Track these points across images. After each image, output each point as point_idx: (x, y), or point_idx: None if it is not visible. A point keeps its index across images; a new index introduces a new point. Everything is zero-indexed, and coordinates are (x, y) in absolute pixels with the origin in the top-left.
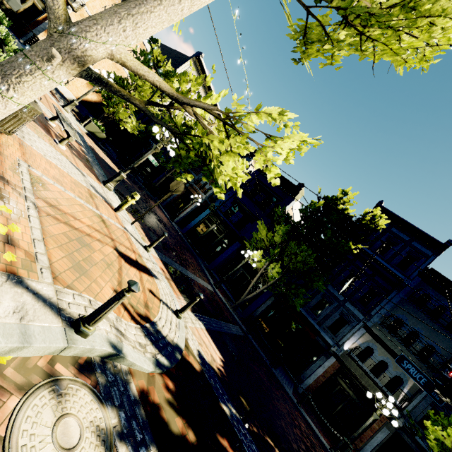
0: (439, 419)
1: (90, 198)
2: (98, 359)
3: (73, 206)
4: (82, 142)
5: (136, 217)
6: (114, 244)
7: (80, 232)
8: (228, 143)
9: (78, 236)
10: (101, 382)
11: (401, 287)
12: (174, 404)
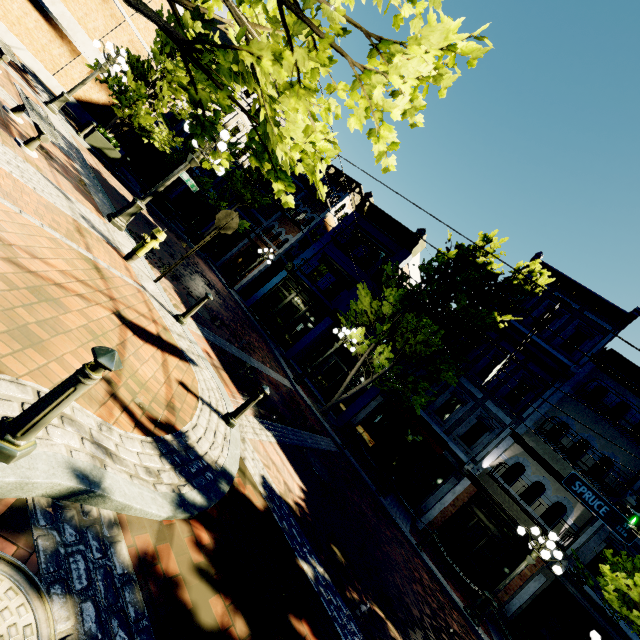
0: (620, 561)
1: (77, 234)
2: (45, 502)
3: (34, 238)
4: (77, 157)
5: (167, 276)
6: (115, 306)
7: (41, 279)
8: (292, 60)
9: (34, 285)
10: (43, 547)
11: (566, 378)
12: (210, 572)
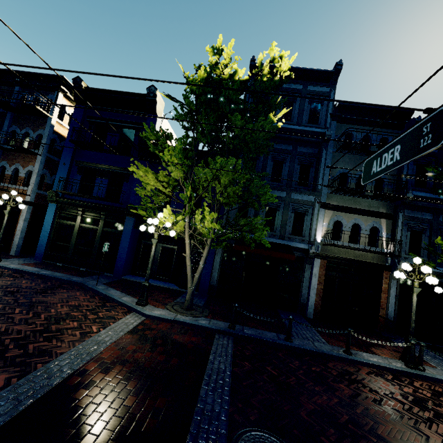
0: None
1: None
2: None
3: None
4: None
5: None
6: None
7: None
8: None
9: None
10: None
11: (326, 142)
12: None
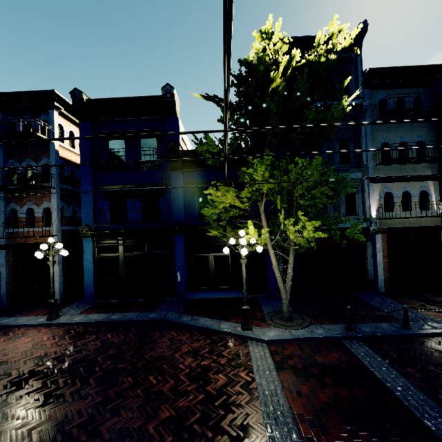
0: None
1: None
2: None
3: None
4: None
5: None
6: None
7: None
8: None
9: None
10: None
11: (363, 113)
12: None
